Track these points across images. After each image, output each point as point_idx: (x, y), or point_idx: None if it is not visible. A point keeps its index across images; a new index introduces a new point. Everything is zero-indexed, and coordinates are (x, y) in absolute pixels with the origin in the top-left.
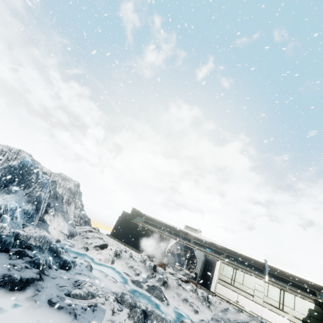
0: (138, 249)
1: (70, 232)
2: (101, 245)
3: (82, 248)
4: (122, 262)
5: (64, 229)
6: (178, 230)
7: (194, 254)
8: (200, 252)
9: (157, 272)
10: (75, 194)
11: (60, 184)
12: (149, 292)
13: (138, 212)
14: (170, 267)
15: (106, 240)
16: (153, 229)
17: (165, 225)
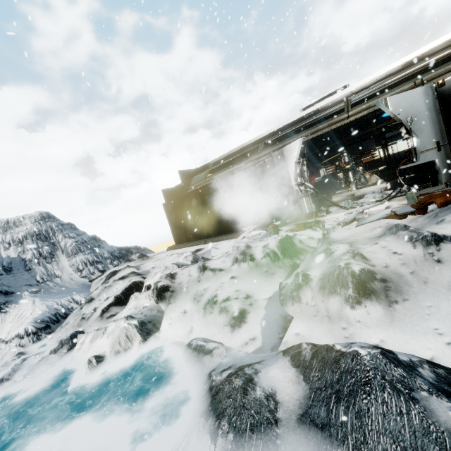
0: (234, 229)
1: (49, 318)
2: (117, 298)
3: (54, 350)
4: (183, 303)
5: (22, 325)
6: (290, 125)
7: (356, 153)
8: (406, 94)
9: (305, 251)
10: (51, 235)
11: (4, 242)
12: (333, 437)
13: (194, 172)
14: (329, 209)
15: (151, 268)
16: (233, 169)
17: (256, 145)
